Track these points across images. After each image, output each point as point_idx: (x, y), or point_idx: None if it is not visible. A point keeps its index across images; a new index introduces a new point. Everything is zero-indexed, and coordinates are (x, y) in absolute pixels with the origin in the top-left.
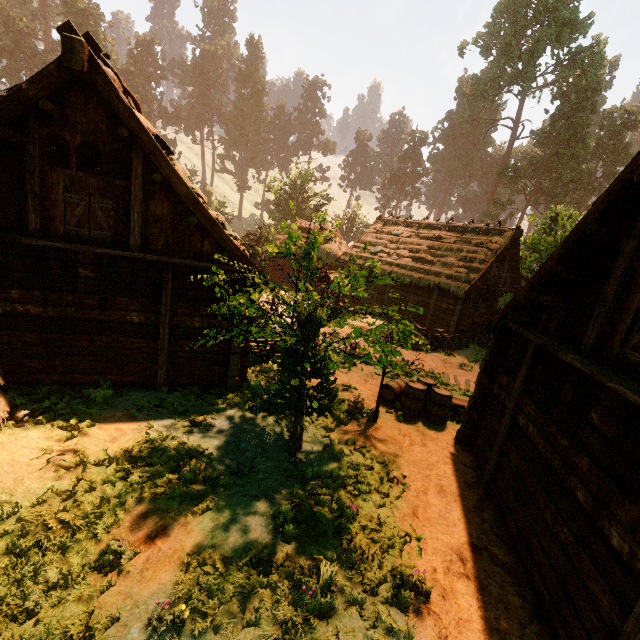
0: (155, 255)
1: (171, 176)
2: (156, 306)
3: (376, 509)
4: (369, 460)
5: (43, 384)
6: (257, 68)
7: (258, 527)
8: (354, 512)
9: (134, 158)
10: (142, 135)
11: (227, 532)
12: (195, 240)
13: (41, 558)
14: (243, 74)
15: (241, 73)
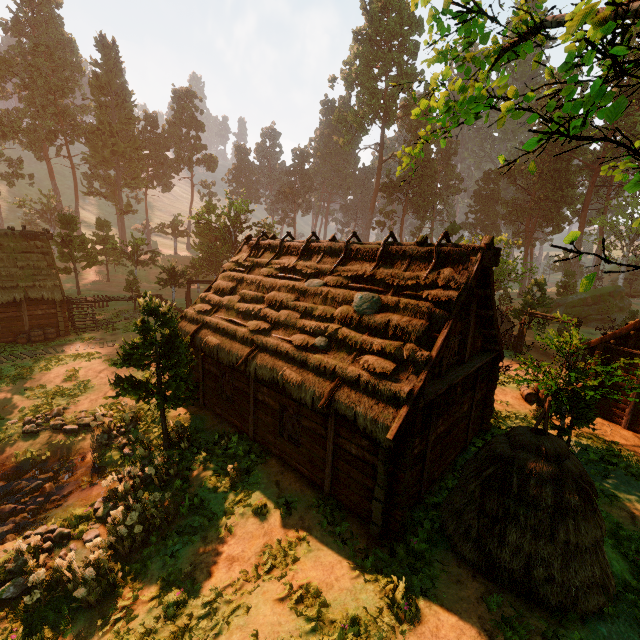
0: (480, 362)
1: (494, 310)
2: (472, 395)
3: (632, 459)
4: (590, 439)
5: (435, 480)
6: (117, 74)
7: (634, 488)
8: (635, 464)
9: (474, 303)
10: (492, 291)
11: (634, 496)
12: (477, 342)
13: (632, 543)
14: (100, 80)
15: (98, 79)
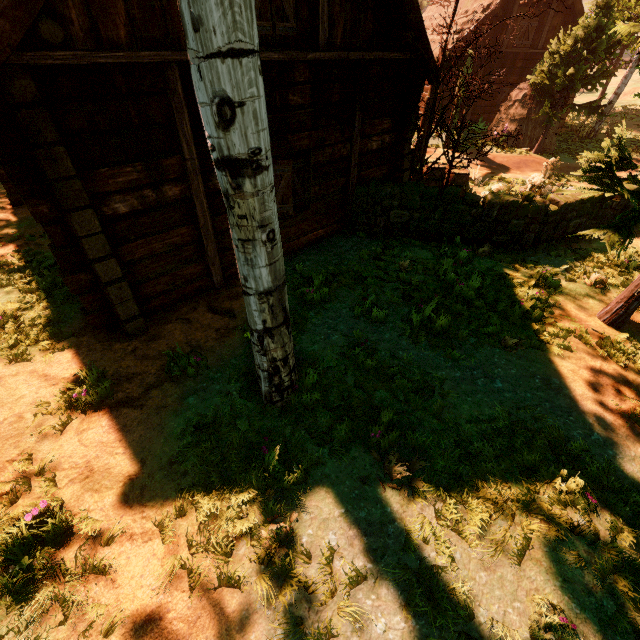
0: None
1: None
2: None
3: None
4: None
5: None
6: None
7: None
8: None
9: None
10: None
11: None
12: None
13: None
14: None
15: None
